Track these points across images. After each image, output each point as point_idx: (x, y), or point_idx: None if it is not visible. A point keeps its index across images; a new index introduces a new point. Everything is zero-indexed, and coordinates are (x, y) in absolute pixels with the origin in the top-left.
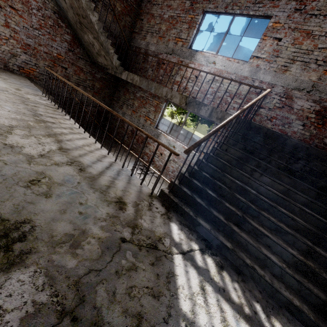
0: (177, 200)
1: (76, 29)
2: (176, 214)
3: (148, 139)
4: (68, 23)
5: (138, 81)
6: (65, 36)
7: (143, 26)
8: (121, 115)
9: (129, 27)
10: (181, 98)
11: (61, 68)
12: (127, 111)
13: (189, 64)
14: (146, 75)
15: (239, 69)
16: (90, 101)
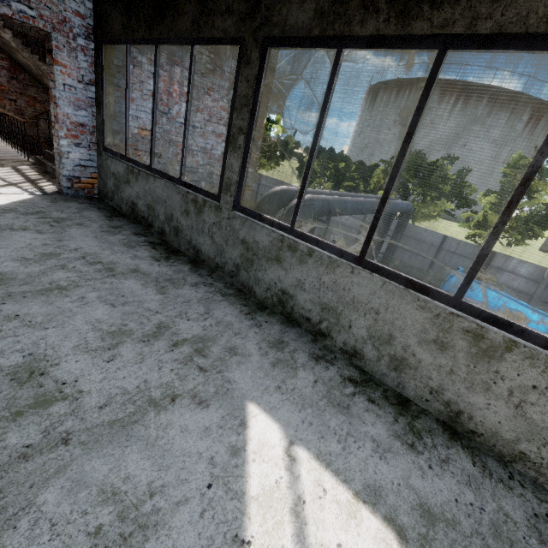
0: (42, 159)
1: (8, 52)
2: (39, 166)
3: None
4: None
5: None
6: (1, 63)
7: None
8: None
9: None
10: None
11: (9, 101)
12: None
13: None
14: None
15: None
16: None
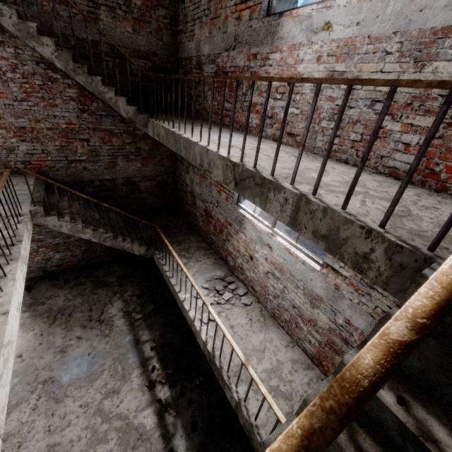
0: None
1: None
2: None
3: (228, 227)
4: (62, 70)
5: (164, 137)
6: (68, 92)
7: (187, 14)
8: (189, 184)
9: (167, 27)
10: (225, 169)
11: (81, 142)
12: (195, 177)
13: (269, 55)
14: (206, 107)
15: (411, 11)
16: (142, 174)
